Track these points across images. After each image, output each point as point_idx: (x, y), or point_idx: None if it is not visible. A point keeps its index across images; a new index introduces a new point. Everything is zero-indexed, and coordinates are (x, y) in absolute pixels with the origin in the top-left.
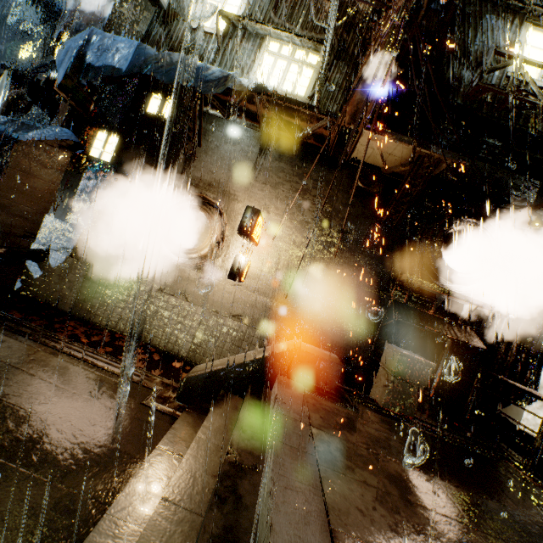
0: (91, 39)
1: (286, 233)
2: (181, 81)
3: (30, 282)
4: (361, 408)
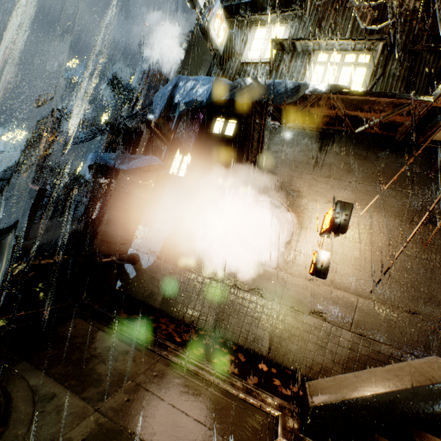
0: (178, 84)
1: (359, 223)
2: (258, 97)
3: (128, 282)
4: None
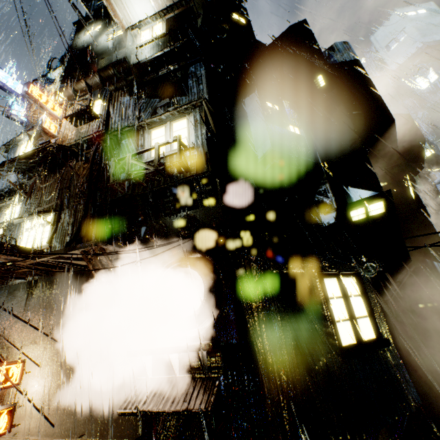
0: None
1: (49, 356)
2: None
3: None
4: None
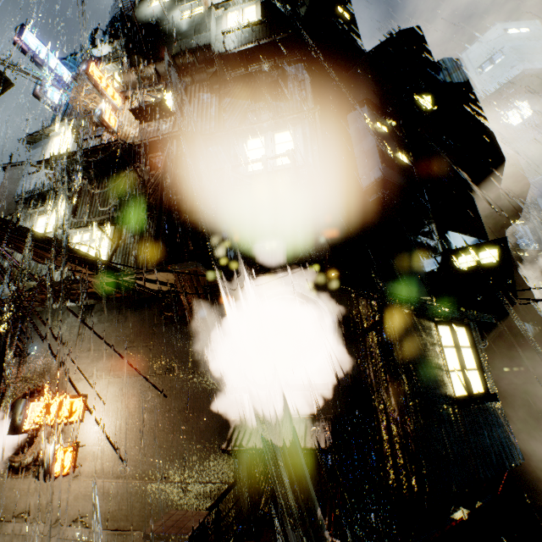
0: None
1: (115, 392)
2: None
3: None
4: None
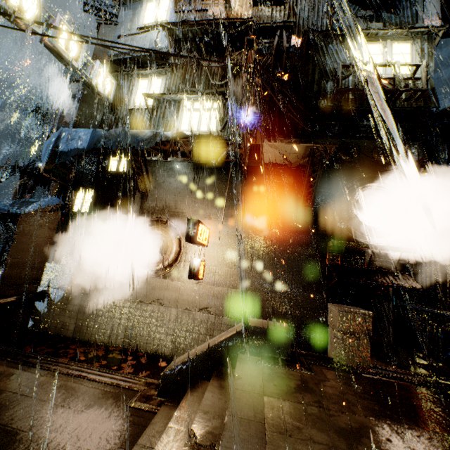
0: (62, 135)
1: (228, 231)
2: (125, 145)
3: (40, 319)
4: (317, 368)
